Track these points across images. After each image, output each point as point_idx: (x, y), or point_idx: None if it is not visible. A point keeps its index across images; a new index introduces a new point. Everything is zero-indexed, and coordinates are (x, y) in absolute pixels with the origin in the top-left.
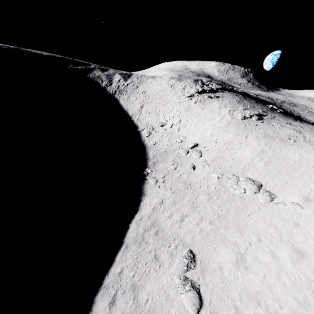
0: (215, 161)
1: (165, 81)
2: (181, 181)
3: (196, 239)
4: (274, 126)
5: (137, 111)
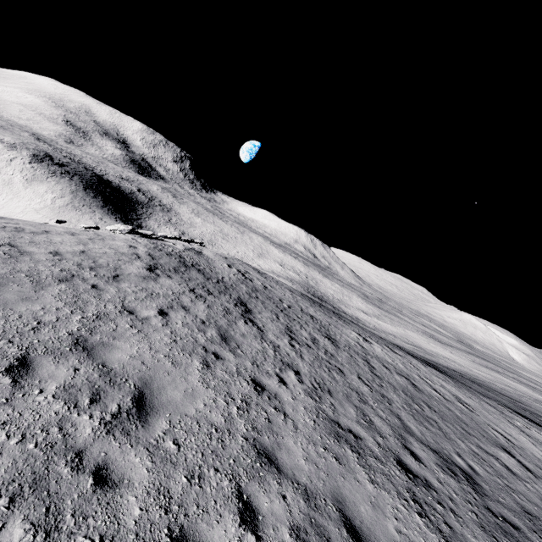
0: None
1: None
2: None
3: None
4: (83, 217)
5: None
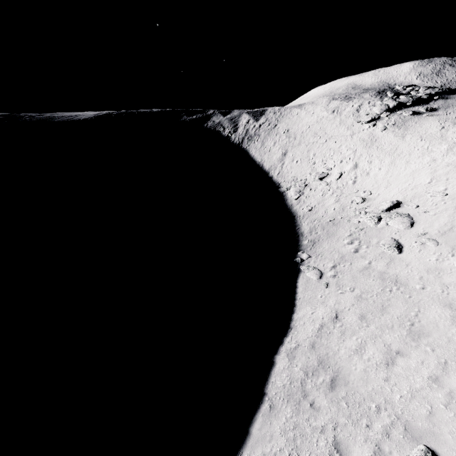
0: (451, 232)
1: (320, 107)
2: (372, 276)
3: (443, 420)
4: None
5: (277, 162)
